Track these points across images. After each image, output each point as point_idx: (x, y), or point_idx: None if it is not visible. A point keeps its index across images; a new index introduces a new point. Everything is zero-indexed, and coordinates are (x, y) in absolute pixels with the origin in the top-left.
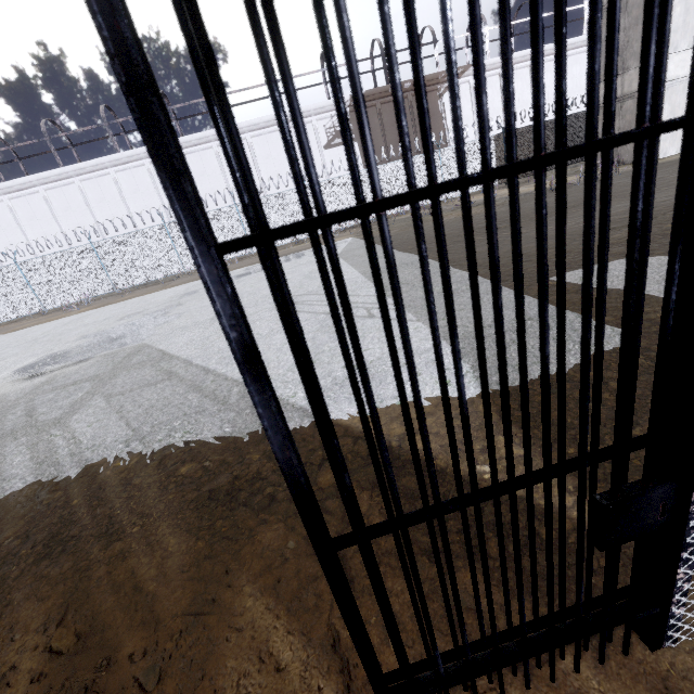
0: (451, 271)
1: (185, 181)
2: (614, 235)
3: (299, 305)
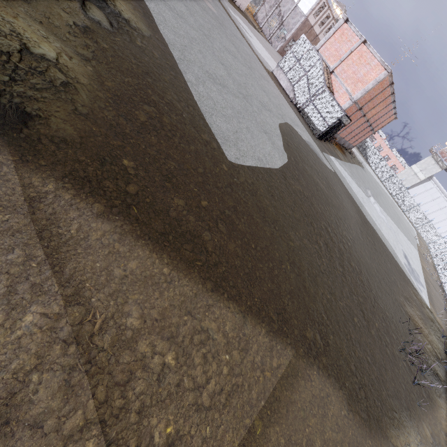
0: (349, 190)
1: (338, 125)
2: (336, 180)
3: (359, 194)
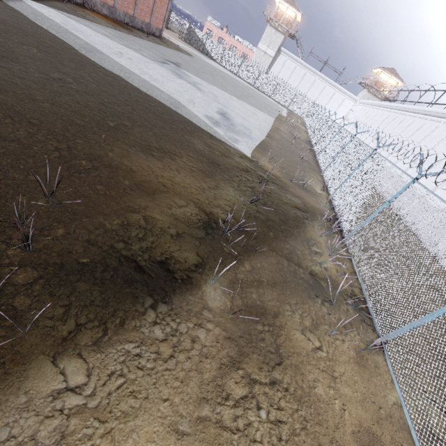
0: (51, 30)
1: None
2: None
3: (109, 47)
